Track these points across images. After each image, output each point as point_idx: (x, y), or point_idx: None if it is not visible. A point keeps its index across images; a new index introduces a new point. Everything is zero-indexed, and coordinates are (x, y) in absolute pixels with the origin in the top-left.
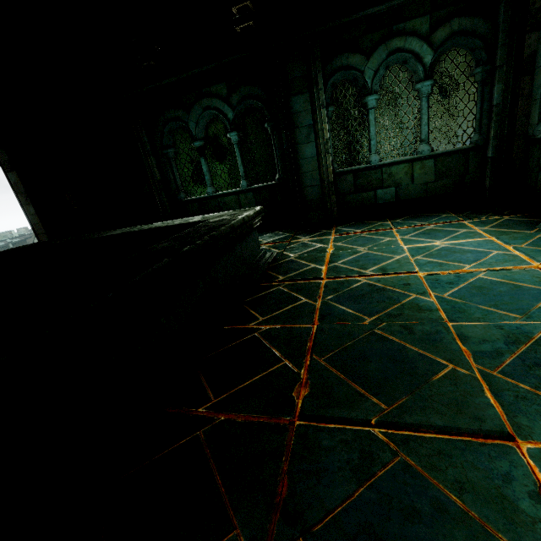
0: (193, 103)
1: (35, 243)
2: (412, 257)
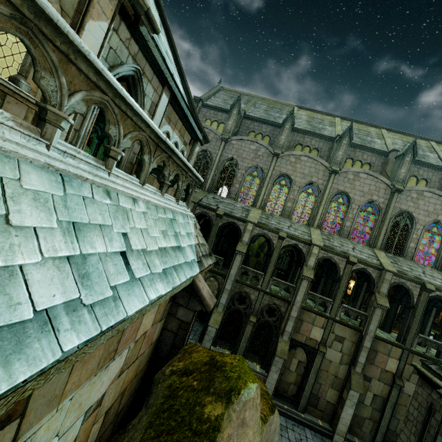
0: None
1: None
2: None
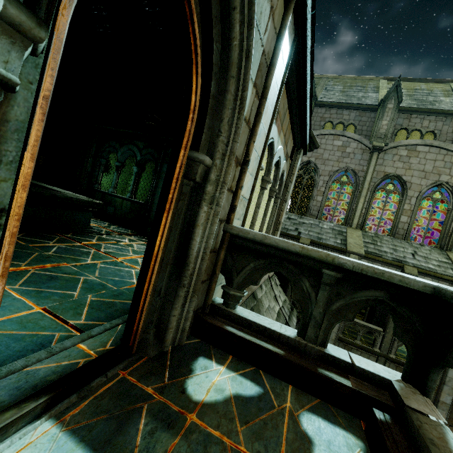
0: (126, 144)
1: None
2: (137, 257)
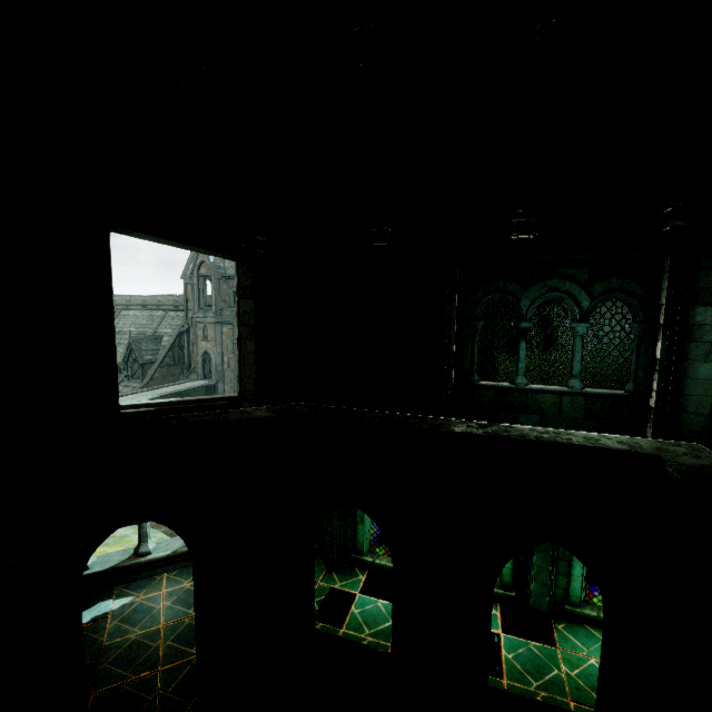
0: (536, 280)
1: (313, 408)
2: None
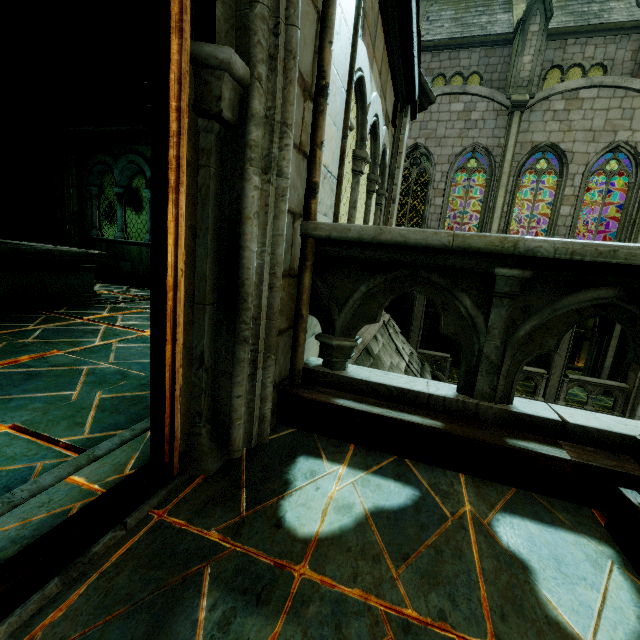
0: (123, 155)
1: None
2: None
